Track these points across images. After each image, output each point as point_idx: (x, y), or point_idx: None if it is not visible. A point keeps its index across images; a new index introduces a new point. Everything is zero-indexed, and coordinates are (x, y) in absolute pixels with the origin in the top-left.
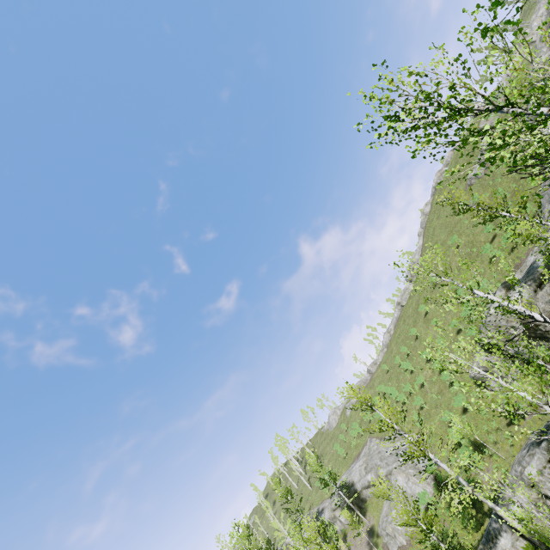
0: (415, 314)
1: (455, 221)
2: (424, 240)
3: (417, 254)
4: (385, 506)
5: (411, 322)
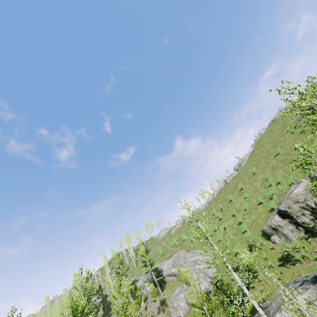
0: (234, 188)
1: (281, 140)
2: (255, 149)
3: (246, 156)
4: (177, 290)
5: (229, 192)
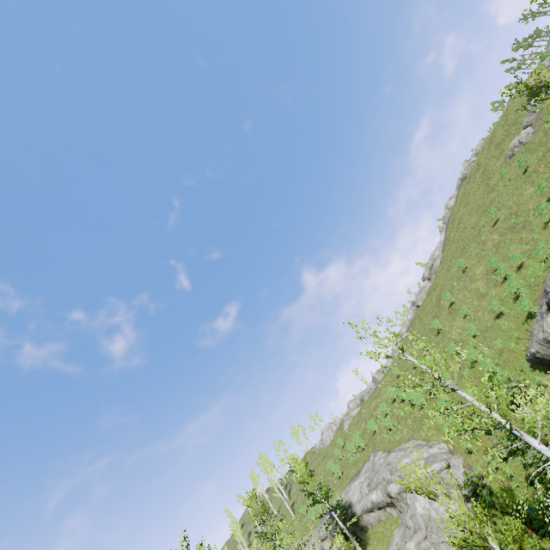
0: (436, 309)
1: (491, 198)
2: (448, 233)
3: (437, 250)
4: (396, 536)
5: (430, 318)
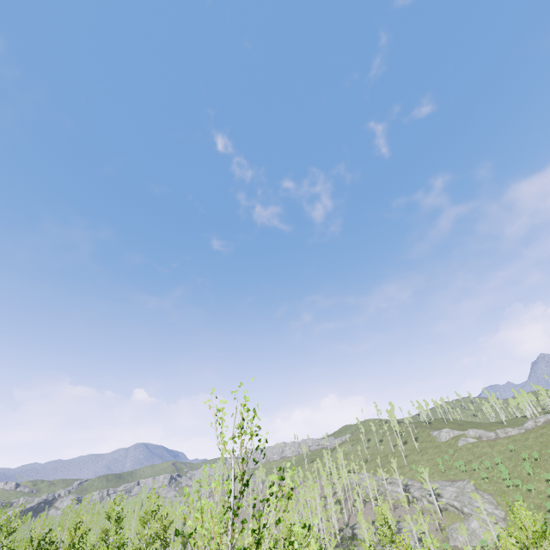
0: None
1: None
2: None
3: None
4: (457, 524)
5: None
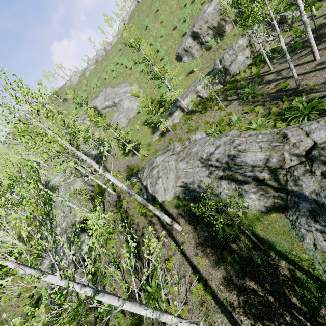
0: (148, 10)
1: None
2: None
3: None
4: (116, 114)
5: (144, 16)
